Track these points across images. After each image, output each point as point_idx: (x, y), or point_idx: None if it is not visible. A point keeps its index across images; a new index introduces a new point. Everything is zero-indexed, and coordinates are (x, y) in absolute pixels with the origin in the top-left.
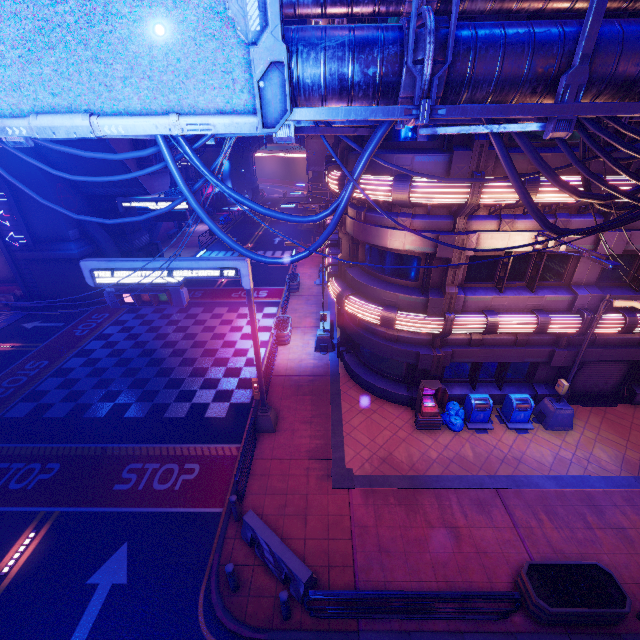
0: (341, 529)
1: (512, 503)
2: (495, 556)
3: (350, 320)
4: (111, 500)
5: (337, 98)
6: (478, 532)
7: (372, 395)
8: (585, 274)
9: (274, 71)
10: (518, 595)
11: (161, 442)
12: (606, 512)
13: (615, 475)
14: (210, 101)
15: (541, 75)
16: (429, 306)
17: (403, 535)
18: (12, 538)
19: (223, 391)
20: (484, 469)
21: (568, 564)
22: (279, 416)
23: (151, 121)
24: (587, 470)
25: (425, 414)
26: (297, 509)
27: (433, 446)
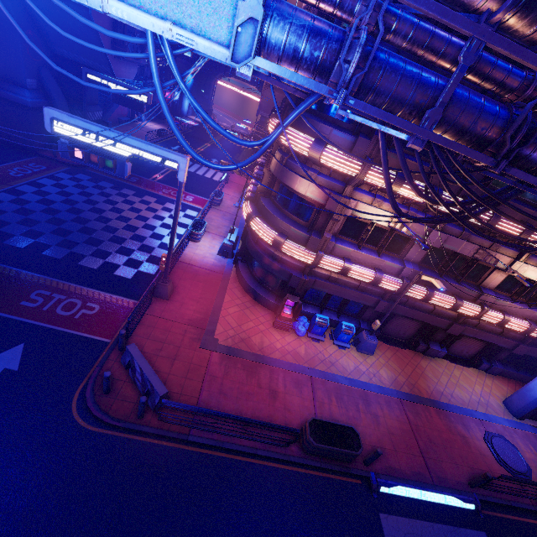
0: (197, 374)
1: (318, 387)
2: (295, 413)
3: (251, 237)
4: (16, 311)
5: (289, 62)
6: (289, 397)
7: (250, 297)
8: (414, 255)
9: (251, 24)
10: (299, 431)
11: (71, 281)
12: (372, 405)
13: (386, 387)
14: (199, 24)
15: (417, 104)
16: (309, 242)
17: (239, 388)
18: None
19: (134, 260)
20: (308, 363)
21: (336, 424)
22: (175, 290)
23: (151, 19)
24: (371, 380)
25: (282, 318)
26: (169, 354)
27: (280, 340)
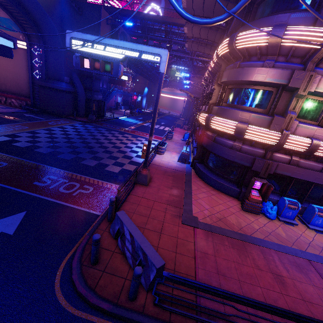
0: (186, 249)
1: None
2: (320, 308)
3: (208, 138)
4: (28, 187)
5: None
6: (300, 285)
7: (212, 187)
8: None
9: None
10: None
11: (74, 172)
12: None
13: None
14: None
15: None
16: (273, 123)
17: (237, 268)
18: None
19: (119, 162)
20: (296, 245)
21: None
22: (151, 180)
23: None
24: None
25: (251, 200)
26: (154, 227)
27: (255, 222)
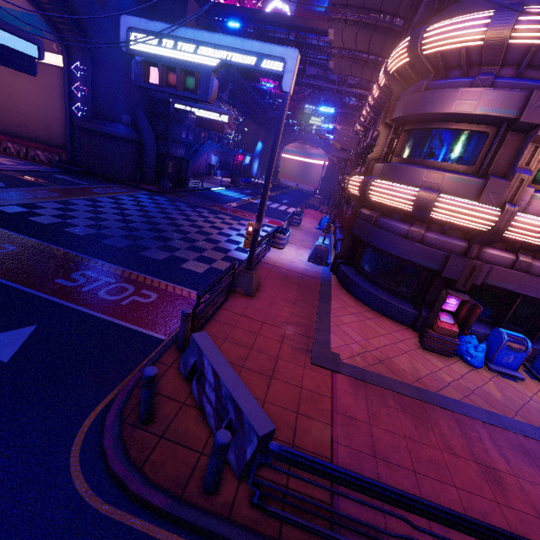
0: (317, 408)
1: None
2: None
3: (363, 221)
4: (46, 287)
5: None
6: (533, 489)
7: (366, 306)
8: None
9: None
10: None
11: (127, 267)
12: None
13: None
14: None
15: None
16: (486, 190)
17: (410, 449)
18: None
19: (207, 257)
20: (522, 416)
21: None
22: (260, 288)
23: None
24: None
25: (439, 330)
26: (261, 367)
27: (445, 370)
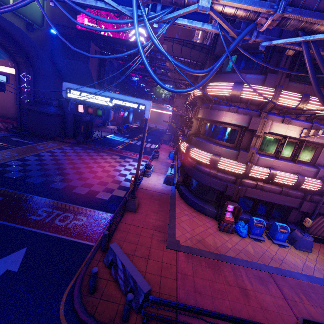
0: (170, 272)
1: (281, 283)
2: (274, 313)
3: (189, 165)
4: (26, 222)
5: None
6: (260, 295)
7: (193, 209)
8: (323, 159)
9: None
10: None
11: (67, 202)
12: None
13: None
14: None
15: None
16: (239, 156)
17: (211, 285)
18: None
19: (109, 188)
20: (261, 260)
21: None
22: (139, 205)
23: None
24: None
25: (226, 221)
26: (143, 254)
27: (229, 241)
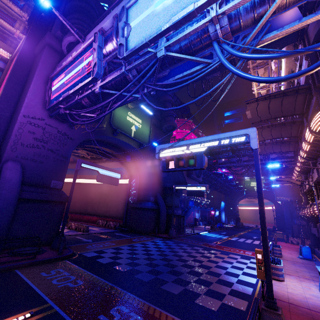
0: None
1: None
2: None
3: None
4: None
5: None
6: None
7: None
8: None
9: None
10: None
11: (151, 302)
12: None
13: None
14: None
15: None
16: None
17: None
18: (19, 309)
19: (214, 291)
20: None
21: None
22: None
23: None
24: None
25: None
26: None
27: None
